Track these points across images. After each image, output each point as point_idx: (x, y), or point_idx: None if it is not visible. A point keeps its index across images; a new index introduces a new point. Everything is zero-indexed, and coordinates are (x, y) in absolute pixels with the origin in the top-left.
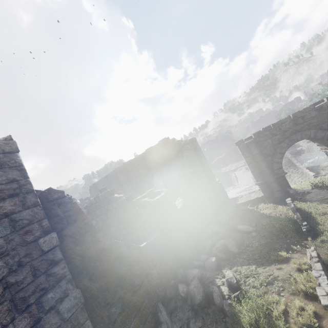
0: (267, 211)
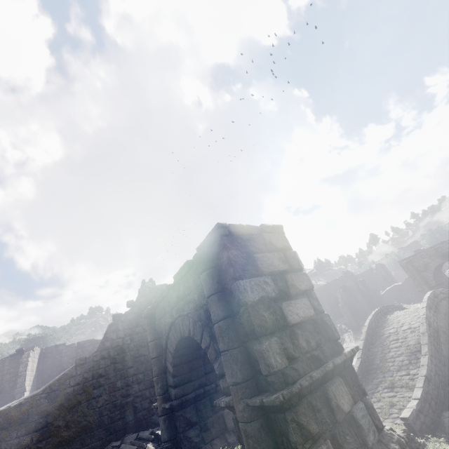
0: None
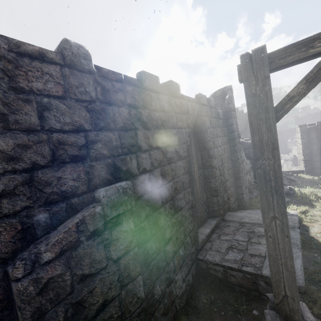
0: (307, 177)
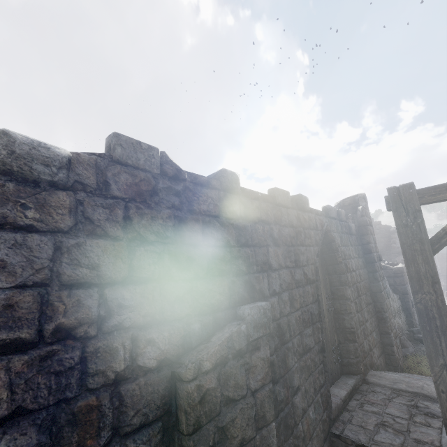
0: None
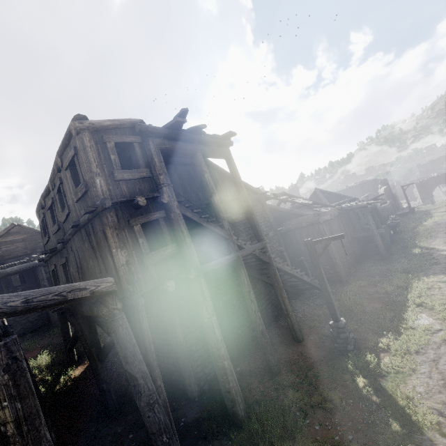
0: None
